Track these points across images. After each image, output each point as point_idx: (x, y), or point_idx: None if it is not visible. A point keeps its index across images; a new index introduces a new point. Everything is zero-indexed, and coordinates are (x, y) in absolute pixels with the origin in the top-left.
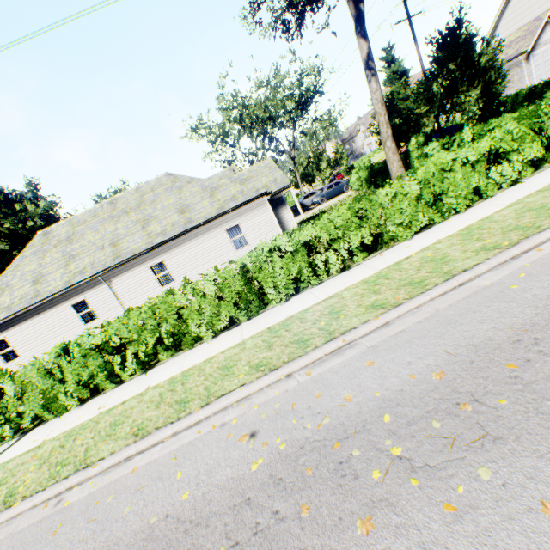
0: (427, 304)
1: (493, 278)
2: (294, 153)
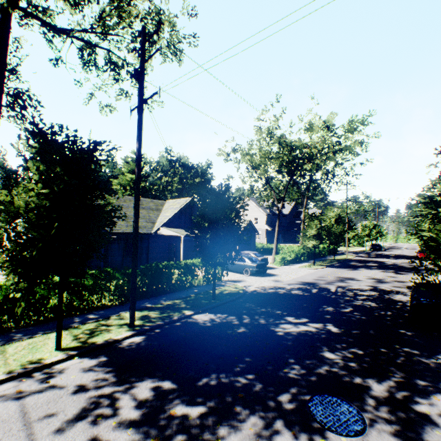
0: None
1: None
2: (281, 205)
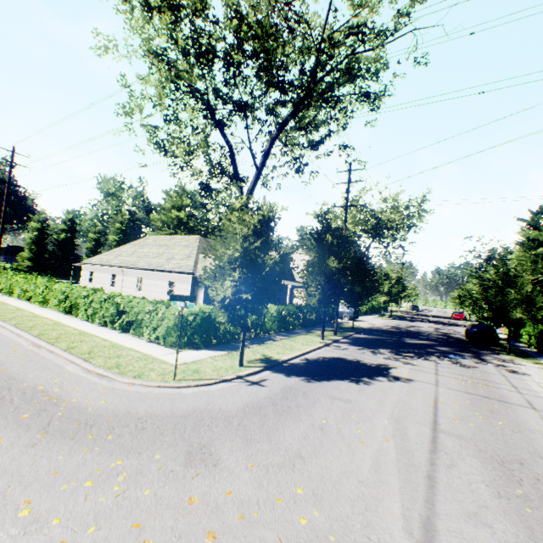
0: None
1: None
2: None
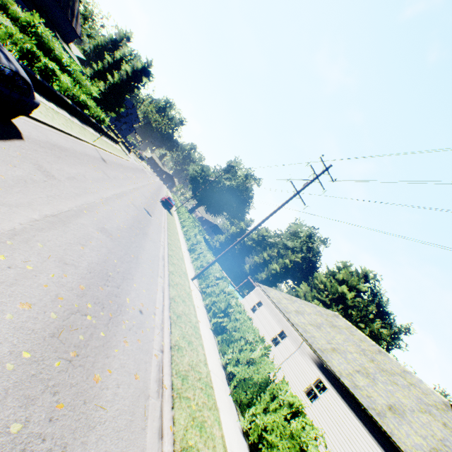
0: None
1: None
2: None
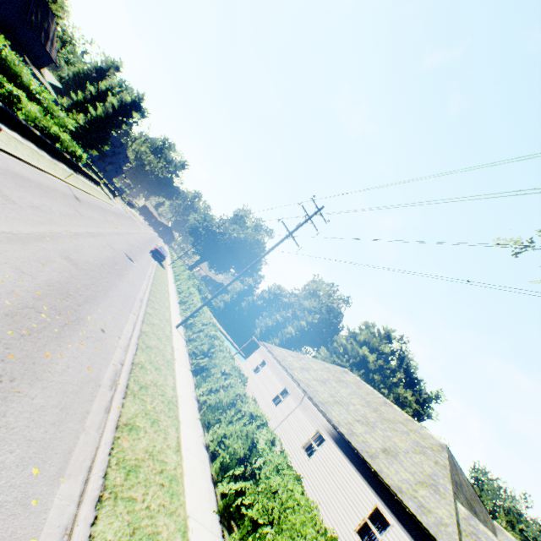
0: (97, 440)
1: (62, 495)
2: None
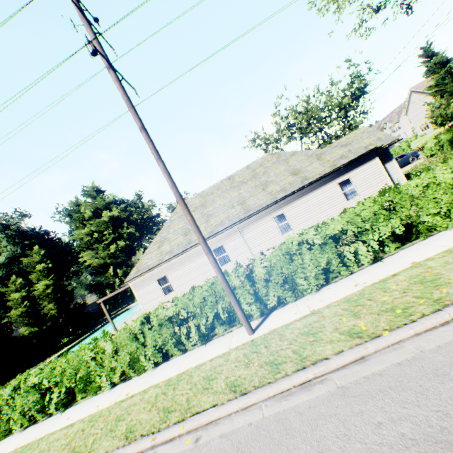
0: None
1: None
2: None
